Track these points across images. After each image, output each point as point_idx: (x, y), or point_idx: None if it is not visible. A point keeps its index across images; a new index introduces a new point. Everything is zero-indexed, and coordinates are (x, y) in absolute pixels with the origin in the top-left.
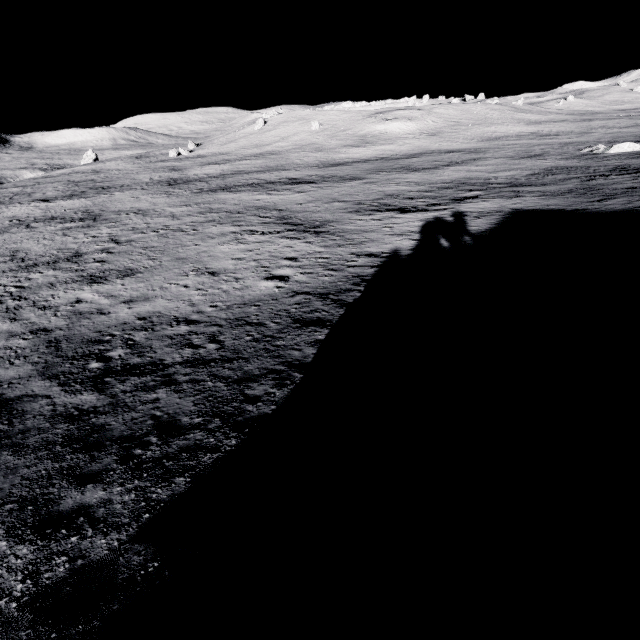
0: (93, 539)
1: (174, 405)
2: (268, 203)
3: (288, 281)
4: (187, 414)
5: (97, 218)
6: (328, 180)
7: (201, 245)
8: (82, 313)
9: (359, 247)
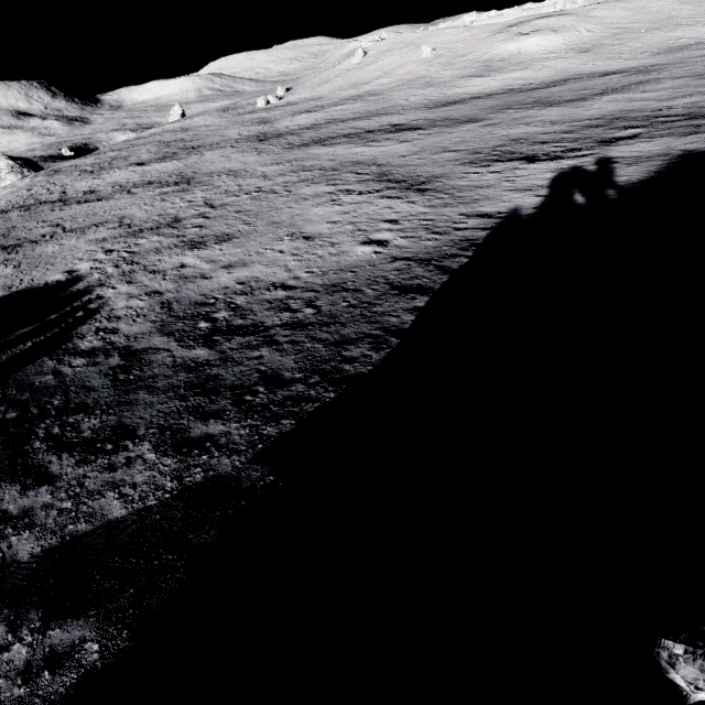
0: (219, 459)
1: (276, 362)
2: (366, 157)
3: (387, 246)
4: (289, 370)
5: (191, 181)
6: (438, 124)
7: (295, 208)
8: (187, 277)
9: (470, 206)
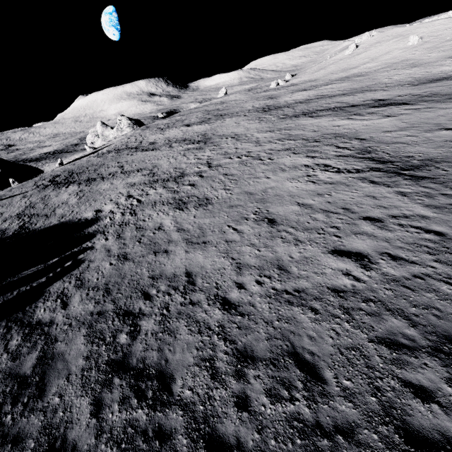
0: None
1: None
2: (348, 130)
3: (368, 268)
4: None
5: (207, 141)
6: (427, 99)
7: (271, 178)
8: (154, 245)
9: None
